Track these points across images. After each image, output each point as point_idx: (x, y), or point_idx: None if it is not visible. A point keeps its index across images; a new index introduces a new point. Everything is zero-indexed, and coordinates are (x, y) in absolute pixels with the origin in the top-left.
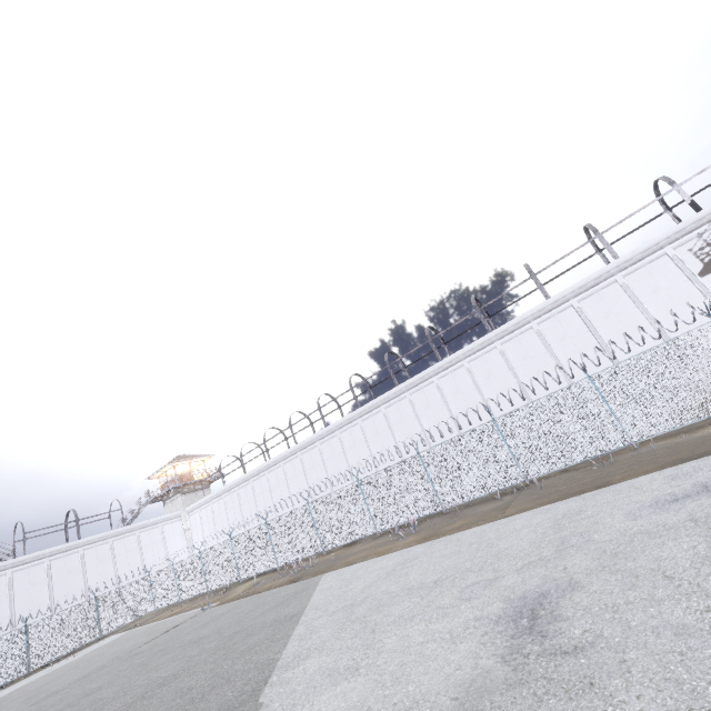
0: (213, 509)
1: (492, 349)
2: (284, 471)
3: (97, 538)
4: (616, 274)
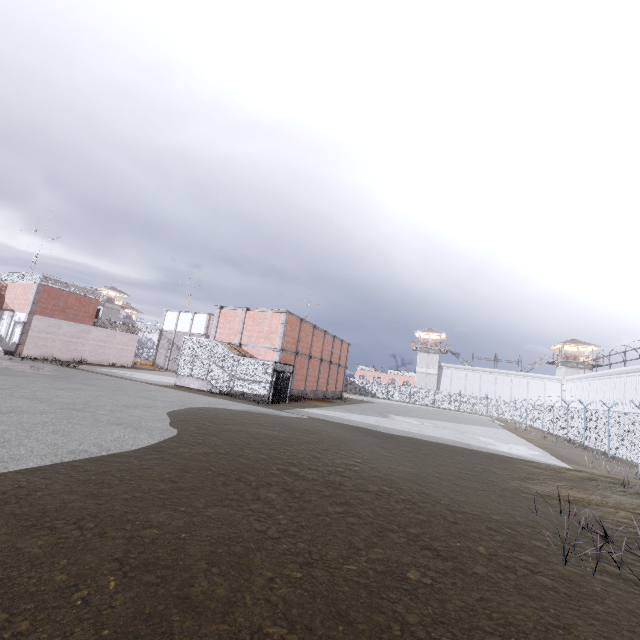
0: (577, 386)
1: None
2: (614, 383)
3: (504, 372)
4: None
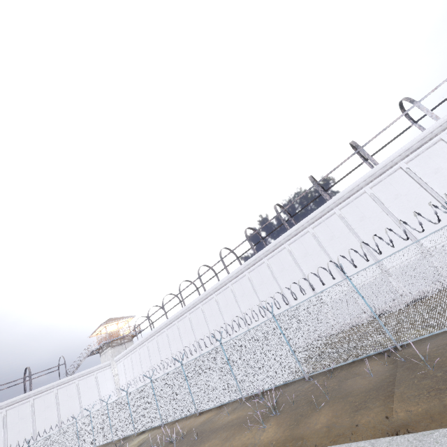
0: (132, 359)
1: (332, 215)
2: (178, 328)
3: (44, 388)
4: (439, 134)
